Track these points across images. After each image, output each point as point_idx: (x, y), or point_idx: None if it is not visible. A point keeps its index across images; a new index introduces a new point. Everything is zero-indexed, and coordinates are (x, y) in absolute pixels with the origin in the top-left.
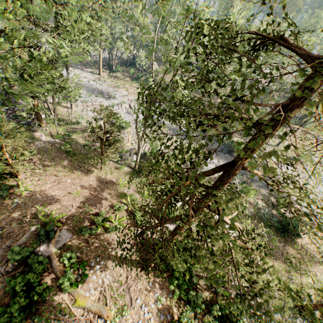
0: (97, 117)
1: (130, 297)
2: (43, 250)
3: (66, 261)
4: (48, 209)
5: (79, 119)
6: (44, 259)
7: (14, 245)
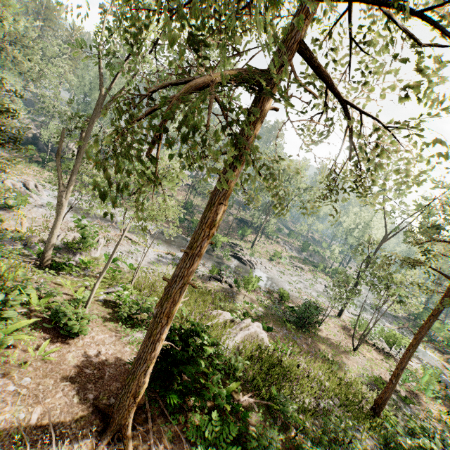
0: None
1: None
2: None
3: None
4: None
5: None
6: None
7: None
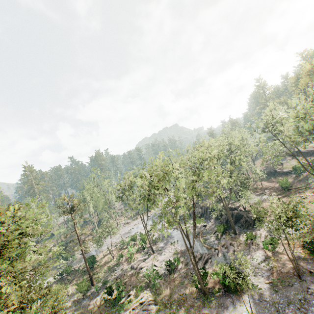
0: None
1: None
2: None
3: None
4: None
5: None
6: None
7: None
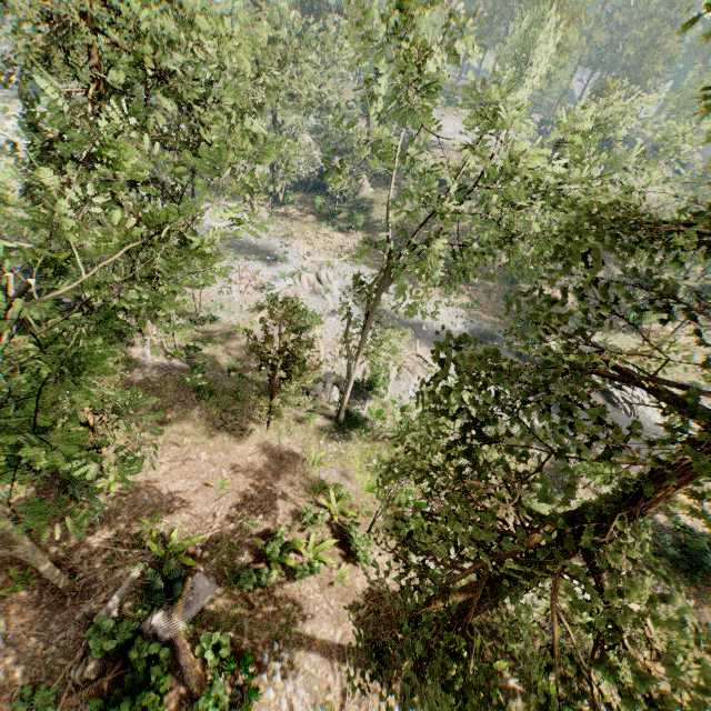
0: (251, 306)
1: None
2: (158, 624)
3: (209, 654)
4: (164, 525)
5: (216, 311)
6: (162, 649)
7: (98, 614)
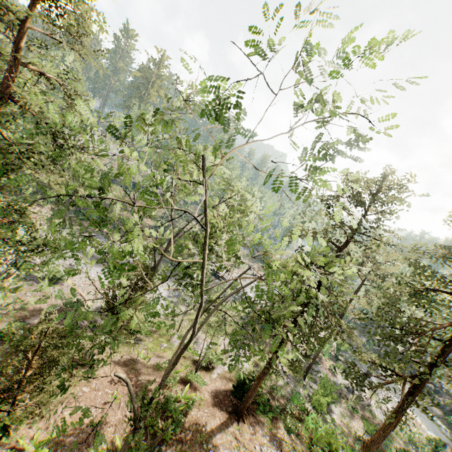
0: None
1: (251, 450)
2: None
3: None
4: (104, 443)
5: None
6: None
7: None
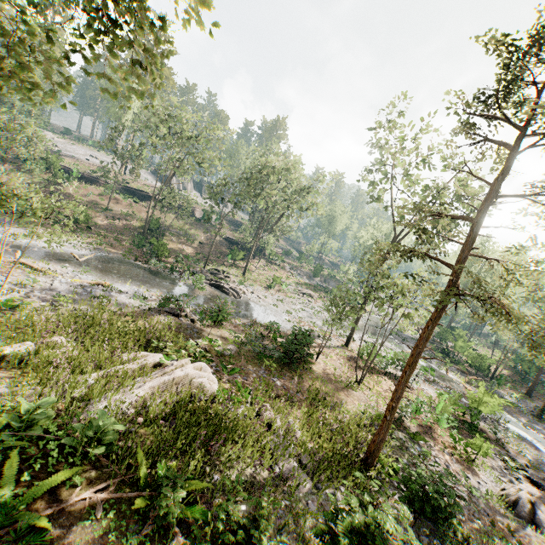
0: None
1: None
2: None
3: None
4: None
5: None
6: None
7: None
